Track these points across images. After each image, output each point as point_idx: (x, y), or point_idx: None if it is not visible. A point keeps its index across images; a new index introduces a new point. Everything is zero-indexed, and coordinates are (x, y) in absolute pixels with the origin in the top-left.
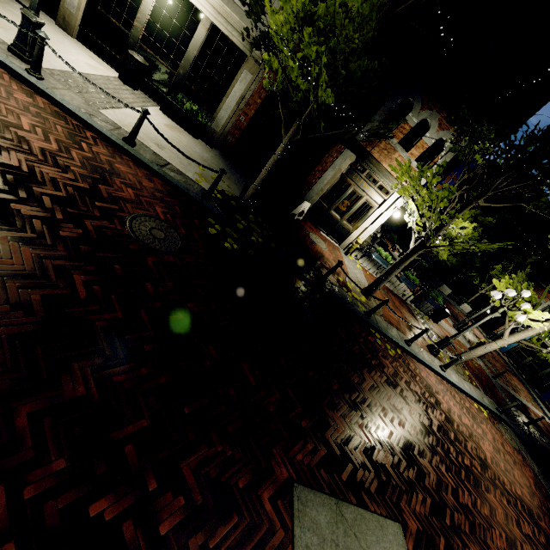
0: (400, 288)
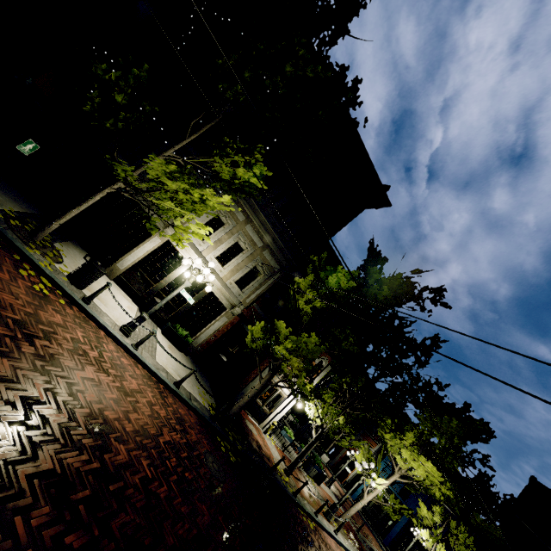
0: (293, 455)
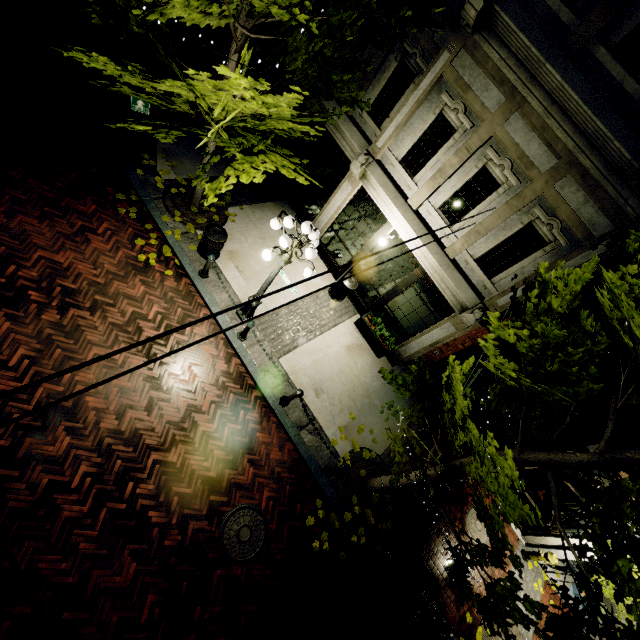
0: None
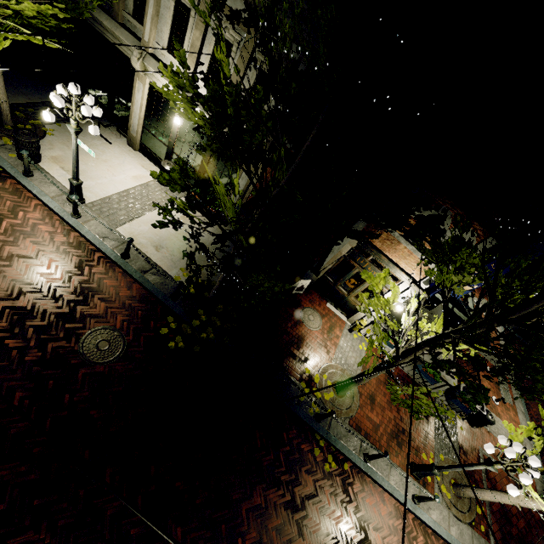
0: None
